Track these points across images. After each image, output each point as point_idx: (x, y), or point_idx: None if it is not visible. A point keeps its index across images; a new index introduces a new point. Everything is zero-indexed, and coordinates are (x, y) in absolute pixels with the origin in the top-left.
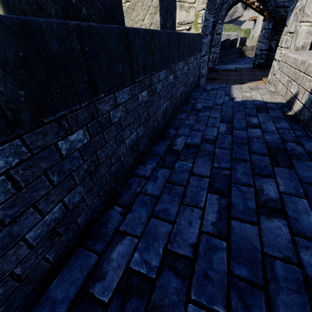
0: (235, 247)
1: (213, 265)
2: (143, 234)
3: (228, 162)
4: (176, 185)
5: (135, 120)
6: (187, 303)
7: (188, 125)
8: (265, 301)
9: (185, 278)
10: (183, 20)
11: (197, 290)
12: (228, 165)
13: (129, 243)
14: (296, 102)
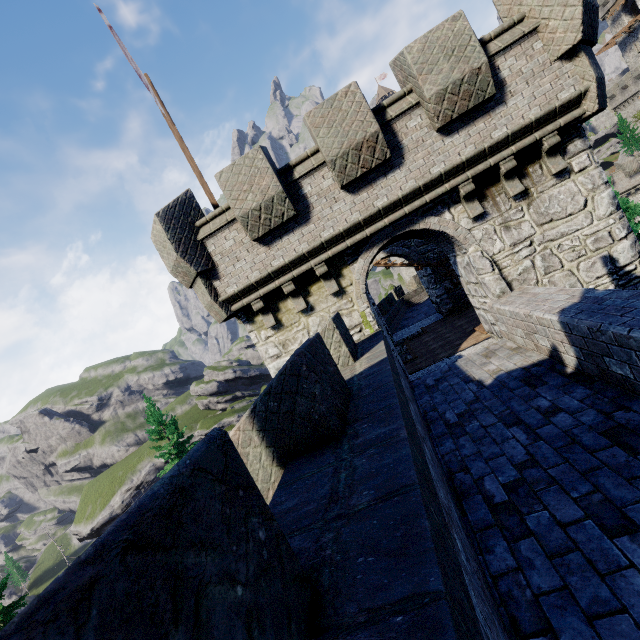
0: None
1: None
2: None
3: (582, 480)
4: (565, 555)
5: (444, 489)
6: None
7: (472, 455)
8: None
9: None
10: (348, 326)
11: None
12: (588, 485)
13: None
14: (562, 355)
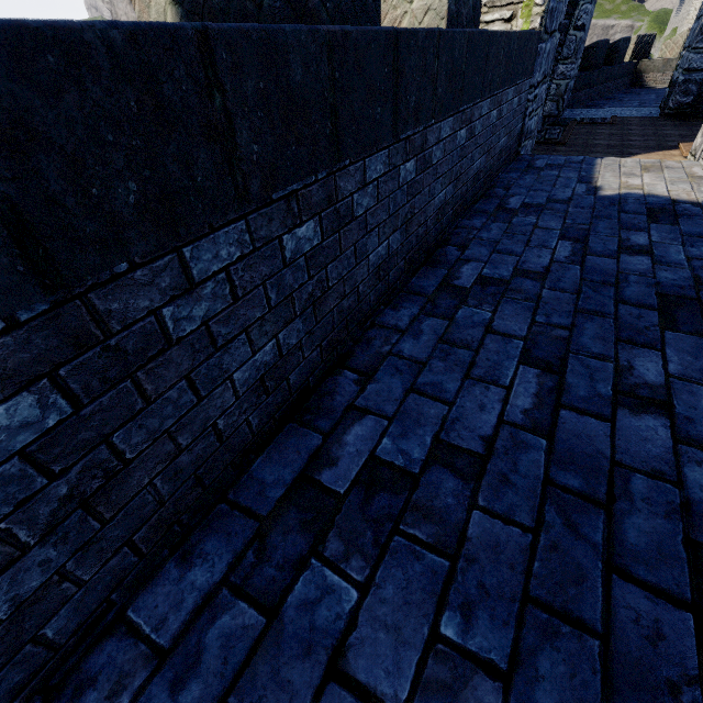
0: (563, 449)
1: (519, 469)
2: (396, 415)
3: (568, 315)
4: (457, 348)
5: (389, 217)
6: (471, 512)
7: (488, 241)
8: (604, 522)
9: (468, 481)
10: None
11: (488, 497)
12: (567, 321)
13: (373, 426)
14: None
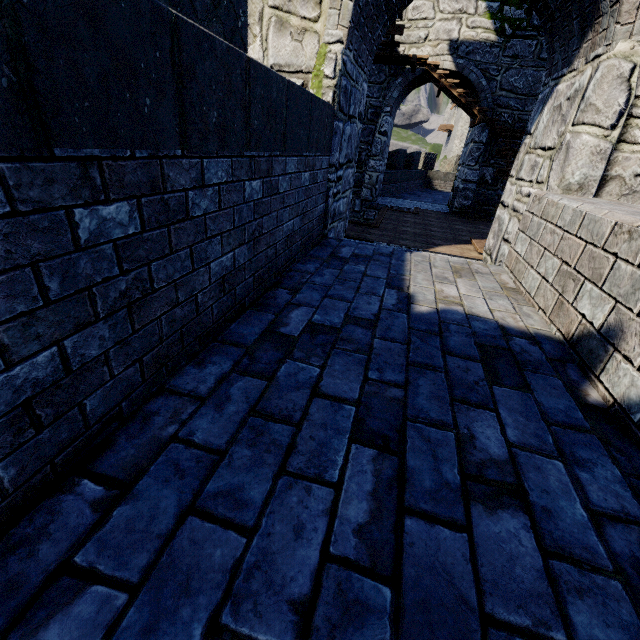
0: None
1: None
2: None
3: None
4: None
5: None
6: None
7: (203, 448)
8: None
9: None
10: (286, 62)
11: None
12: None
13: None
14: (613, 360)
